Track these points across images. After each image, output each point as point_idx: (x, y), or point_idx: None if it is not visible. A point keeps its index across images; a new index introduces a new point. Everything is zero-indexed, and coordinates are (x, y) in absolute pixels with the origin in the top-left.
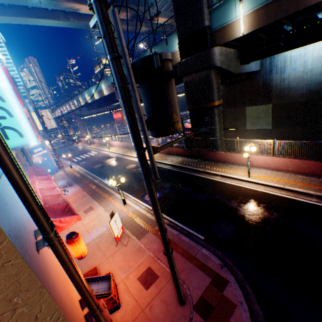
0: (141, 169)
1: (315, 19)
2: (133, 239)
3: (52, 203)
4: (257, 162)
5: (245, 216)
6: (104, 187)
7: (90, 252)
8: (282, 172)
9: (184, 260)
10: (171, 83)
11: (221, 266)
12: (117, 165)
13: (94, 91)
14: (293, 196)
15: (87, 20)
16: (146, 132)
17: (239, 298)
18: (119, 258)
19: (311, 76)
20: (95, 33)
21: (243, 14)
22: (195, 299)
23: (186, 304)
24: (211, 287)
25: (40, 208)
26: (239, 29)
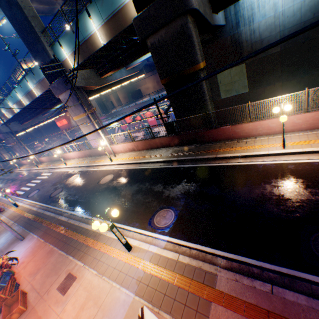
0: None
1: None
2: None
3: None
4: (281, 127)
5: None
6: (80, 226)
7: None
8: None
9: None
10: None
11: None
12: (86, 183)
13: (20, 94)
14: None
15: None
16: None
17: None
18: None
19: (283, 20)
20: None
21: None
22: None
23: None
24: None
25: None
26: None
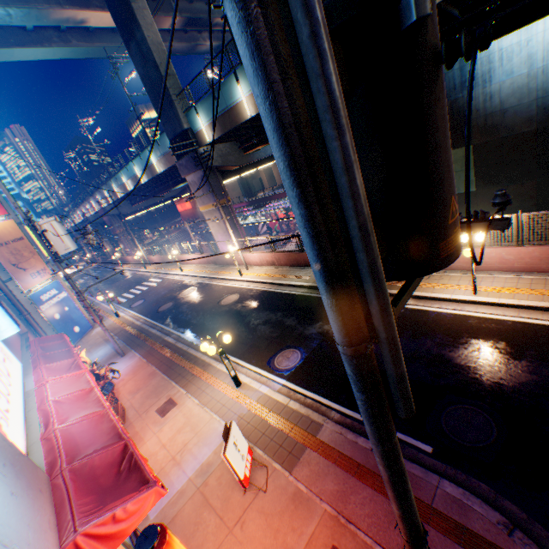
0: (361, 396)
1: None
2: (277, 472)
3: (87, 444)
4: (483, 261)
5: (504, 383)
6: (189, 352)
7: (190, 517)
8: (540, 275)
9: None
10: (442, 87)
11: (508, 530)
12: (203, 301)
13: (138, 168)
14: None
15: (104, 41)
16: (380, 280)
17: None
18: (257, 527)
19: (544, 81)
20: (123, 62)
21: None
22: None
23: None
24: None
25: None
26: None
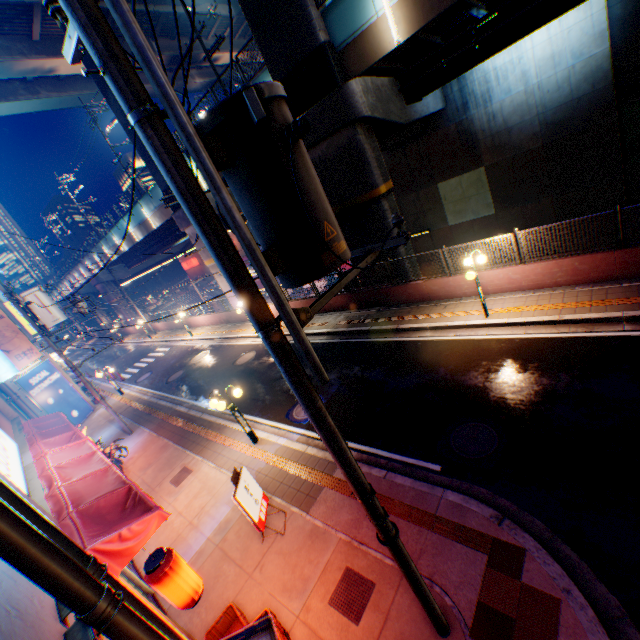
0: (282, 370)
1: None
2: (295, 514)
3: (93, 494)
4: (493, 284)
5: (507, 397)
6: (203, 418)
7: (210, 572)
8: (546, 291)
9: (416, 529)
10: (300, 153)
11: (498, 521)
12: (217, 364)
13: (130, 226)
14: (584, 331)
15: (78, 88)
16: (271, 281)
17: (559, 581)
18: (276, 566)
19: (541, 96)
20: (102, 110)
21: (389, 4)
22: (468, 613)
23: (453, 632)
24: (492, 574)
25: (50, 548)
26: (390, 35)
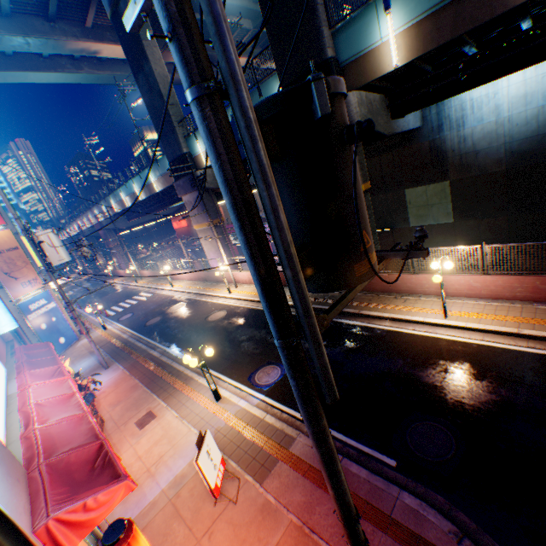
0: (293, 383)
1: (515, 33)
2: (248, 484)
3: (65, 443)
4: (453, 287)
5: (465, 401)
6: (173, 365)
7: (160, 528)
8: (504, 302)
9: (370, 528)
10: (351, 155)
11: (457, 539)
12: (191, 316)
13: (137, 186)
14: (542, 349)
15: (115, 69)
16: (302, 289)
17: None
18: (225, 537)
19: (510, 128)
20: (131, 89)
21: (393, 33)
22: None
23: None
24: None
25: None
26: (390, 59)
